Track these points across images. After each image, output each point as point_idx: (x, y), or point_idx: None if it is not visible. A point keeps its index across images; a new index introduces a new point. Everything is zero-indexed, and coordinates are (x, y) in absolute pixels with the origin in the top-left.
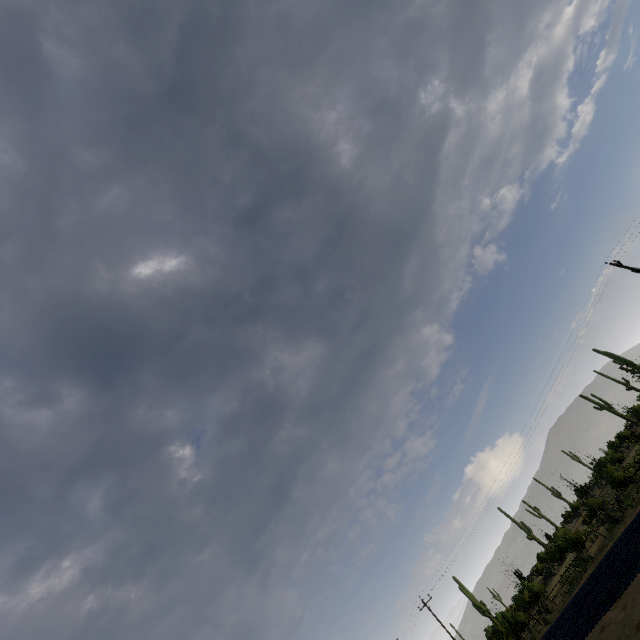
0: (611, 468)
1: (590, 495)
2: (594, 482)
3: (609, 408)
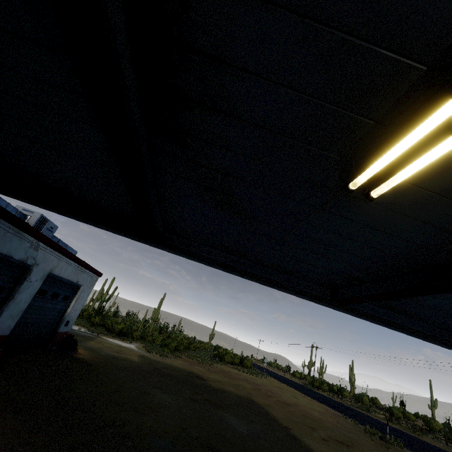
0: None
1: None
2: None
3: None
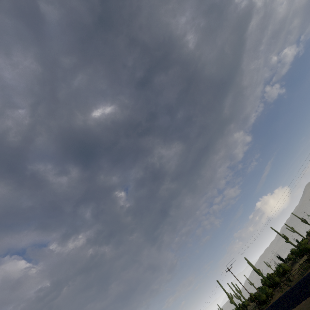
0: None
1: None
2: None
3: None
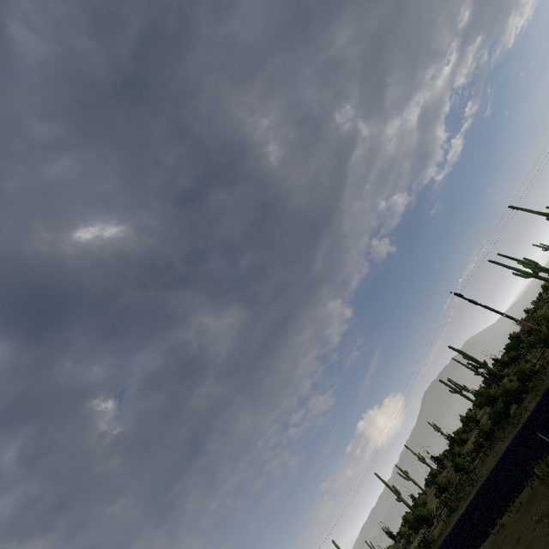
0: (457, 450)
1: (444, 467)
2: (448, 453)
3: (460, 392)
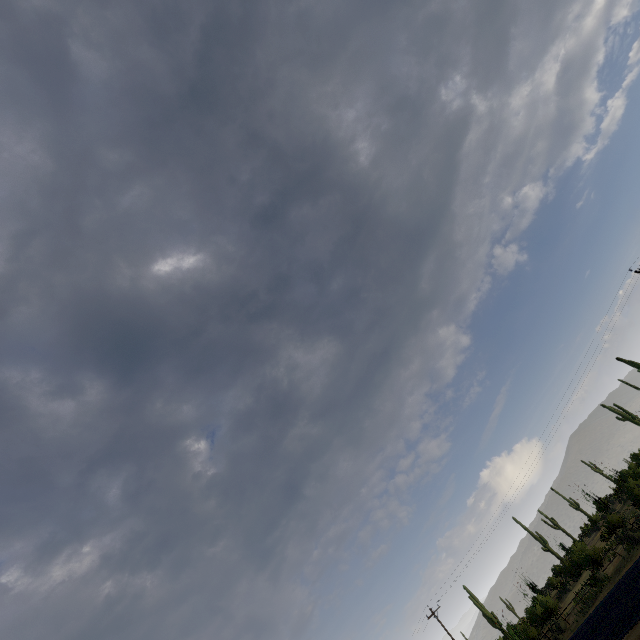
0: (633, 483)
1: (610, 509)
2: (615, 495)
3: (633, 419)
